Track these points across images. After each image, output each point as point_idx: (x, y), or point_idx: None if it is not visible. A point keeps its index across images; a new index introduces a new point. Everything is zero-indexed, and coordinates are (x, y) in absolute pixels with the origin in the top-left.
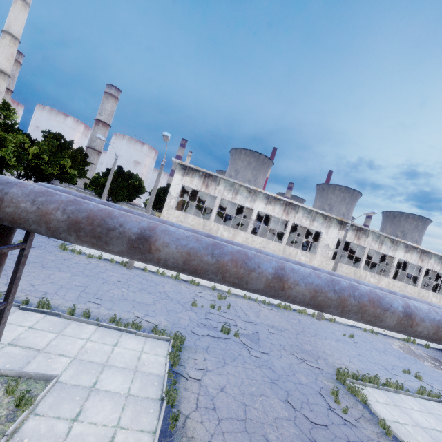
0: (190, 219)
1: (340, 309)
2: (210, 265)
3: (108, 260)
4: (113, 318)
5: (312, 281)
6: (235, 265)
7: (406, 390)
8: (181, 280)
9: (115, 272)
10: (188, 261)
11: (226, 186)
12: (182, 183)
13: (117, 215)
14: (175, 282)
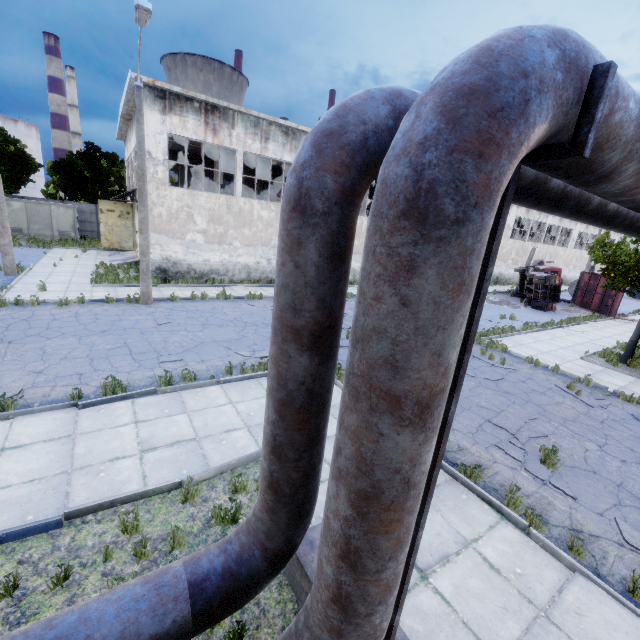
0: (204, 200)
1: None
2: None
3: (99, 302)
4: (231, 368)
5: None
6: None
7: (516, 331)
8: (233, 298)
9: (136, 314)
10: None
11: (247, 128)
12: (167, 130)
13: None
14: (229, 303)
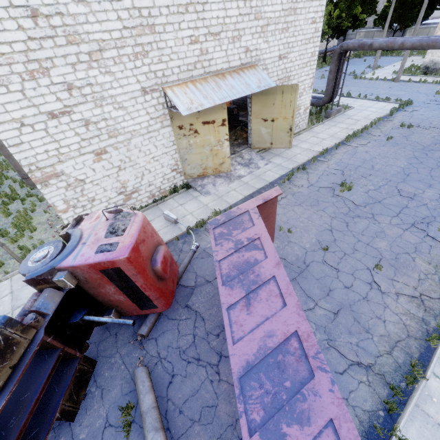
0: None
1: (421, 47)
2: (385, 46)
3: (382, 80)
4: (376, 97)
5: (412, 42)
6: (390, 44)
7: None
8: None
9: (385, 85)
10: (380, 47)
11: None
12: None
13: (366, 41)
14: (434, 85)
